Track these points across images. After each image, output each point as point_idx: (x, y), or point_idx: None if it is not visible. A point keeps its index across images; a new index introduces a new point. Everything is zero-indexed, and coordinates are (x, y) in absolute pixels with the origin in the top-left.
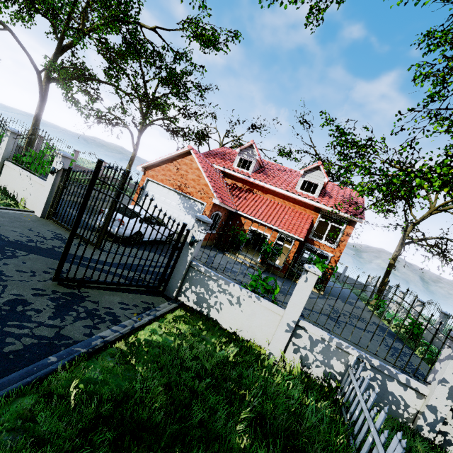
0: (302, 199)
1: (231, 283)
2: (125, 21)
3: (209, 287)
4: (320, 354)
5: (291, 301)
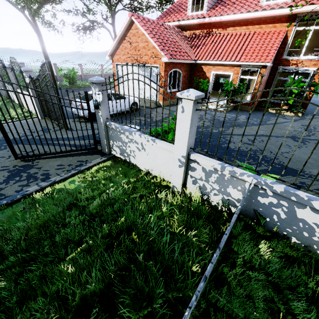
0: (268, 14)
1: (132, 133)
2: None
3: (123, 140)
4: (215, 184)
5: (176, 137)
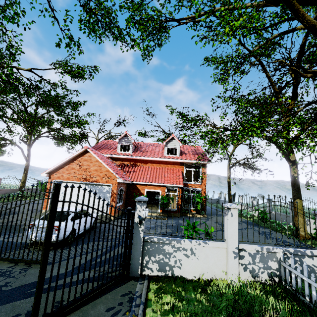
0: (171, 160)
1: (181, 240)
2: (2, 66)
3: (166, 251)
4: (260, 263)
5: (229, 234)
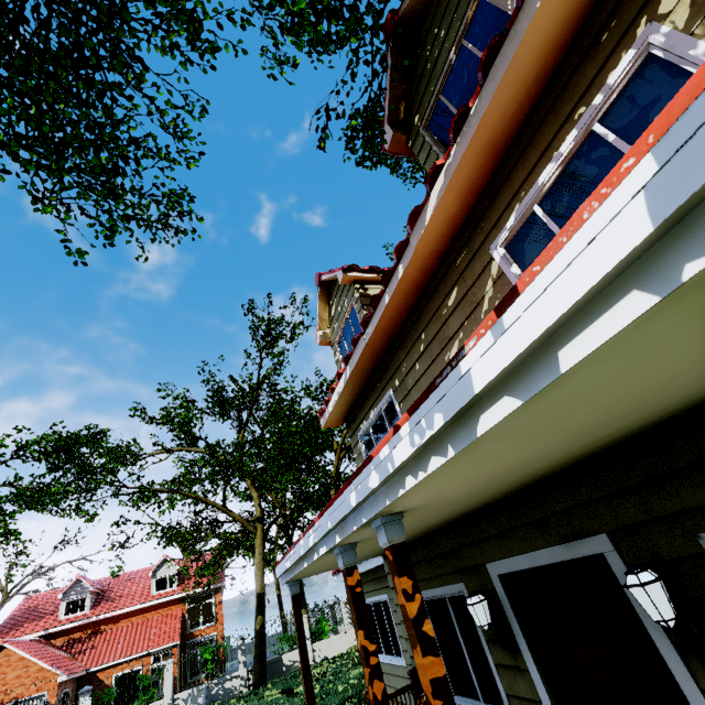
0: (163, 601)
1: None
2: None
3: None
4: (192, 703)
5: (165, 688)
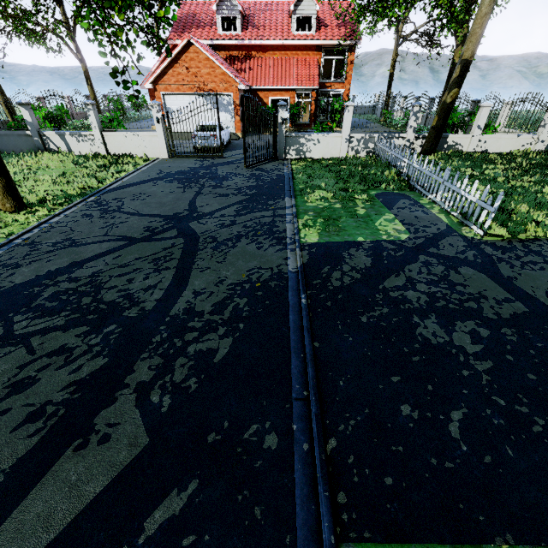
0: (303, 43)
1: (311, 134)
2: None
3: (301, 143)
4: (363, 145)
5: (344, 126)
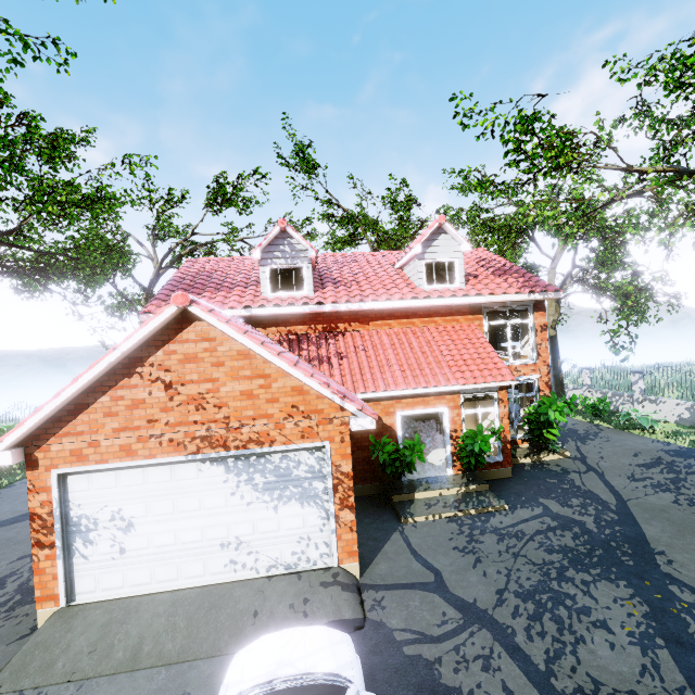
0: (449, 303)
1: None
2: None
3: None
4: None
5: None
